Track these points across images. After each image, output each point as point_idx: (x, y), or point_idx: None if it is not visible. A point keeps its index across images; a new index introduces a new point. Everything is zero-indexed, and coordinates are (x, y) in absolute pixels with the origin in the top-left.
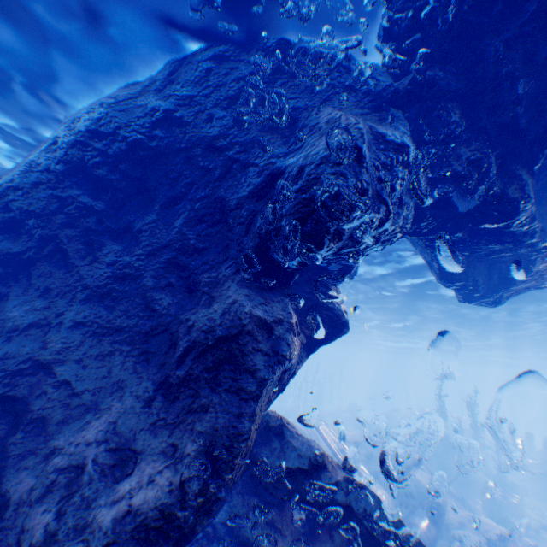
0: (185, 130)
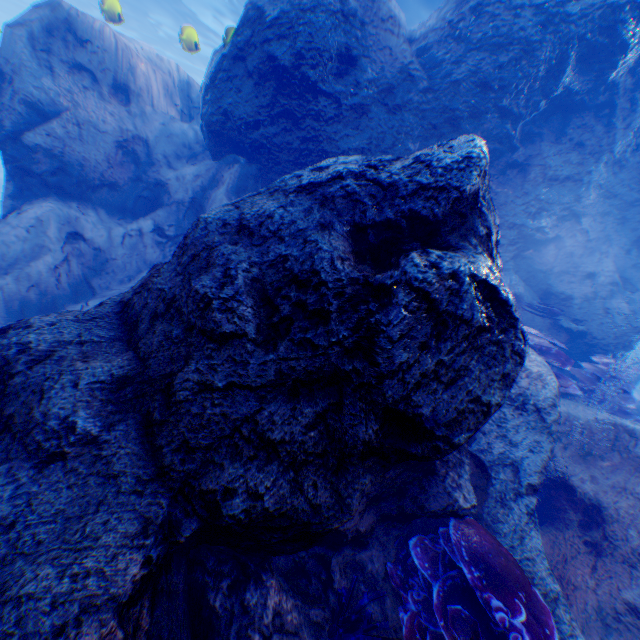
0: None
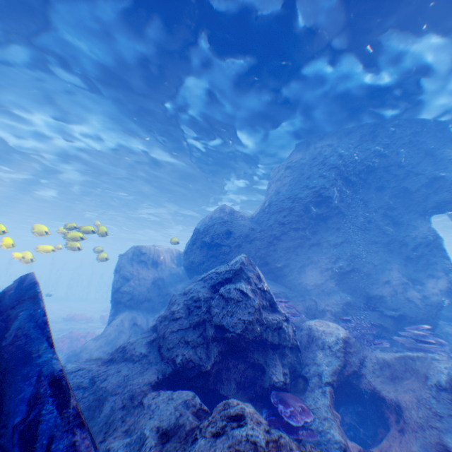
0: (385, 158)
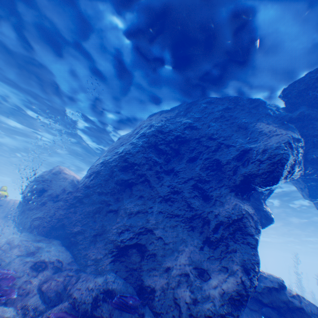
0: (197, 131)
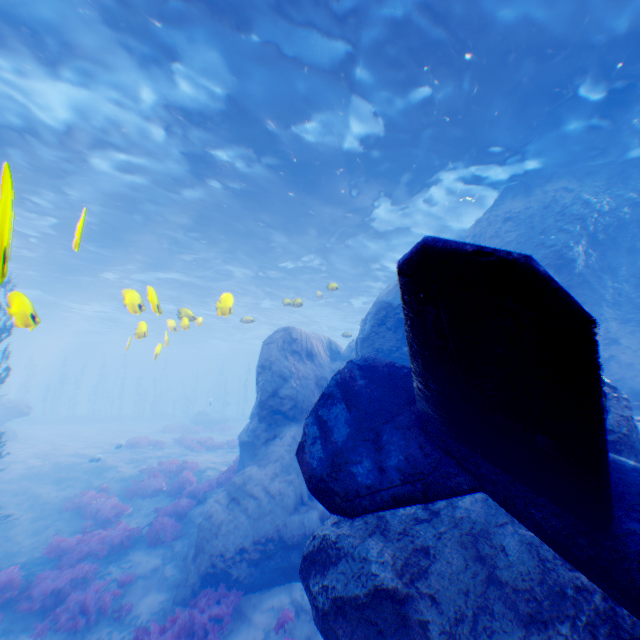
0: (639, 210)
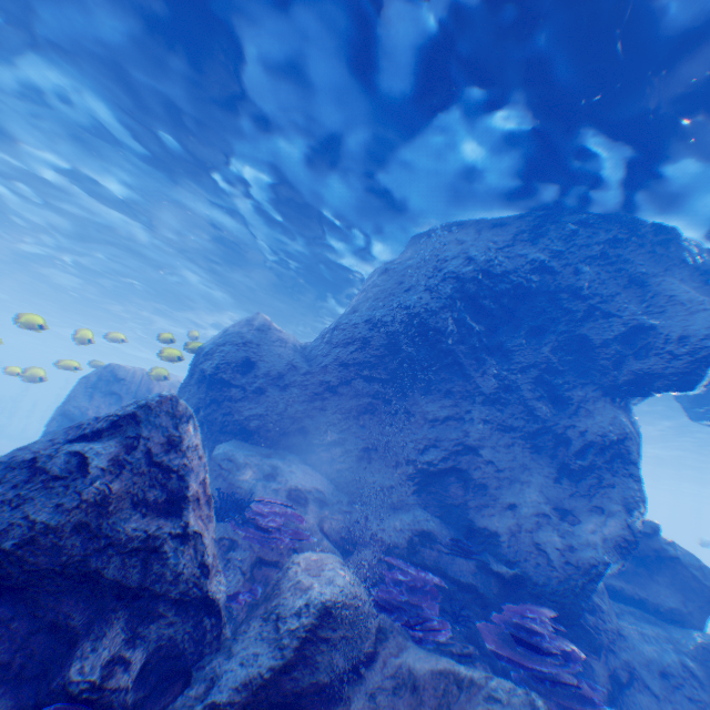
0: (554, 278)
